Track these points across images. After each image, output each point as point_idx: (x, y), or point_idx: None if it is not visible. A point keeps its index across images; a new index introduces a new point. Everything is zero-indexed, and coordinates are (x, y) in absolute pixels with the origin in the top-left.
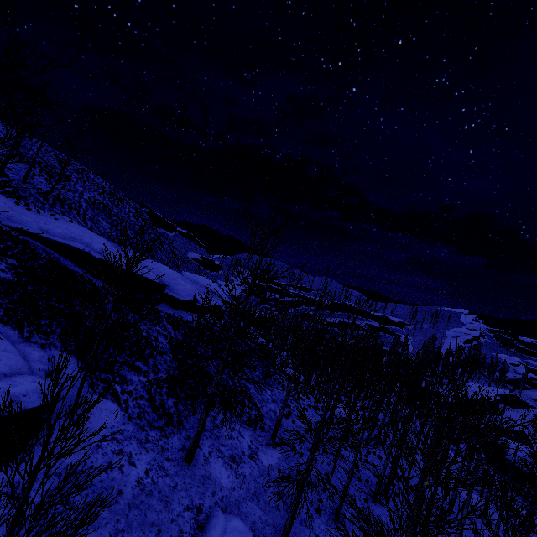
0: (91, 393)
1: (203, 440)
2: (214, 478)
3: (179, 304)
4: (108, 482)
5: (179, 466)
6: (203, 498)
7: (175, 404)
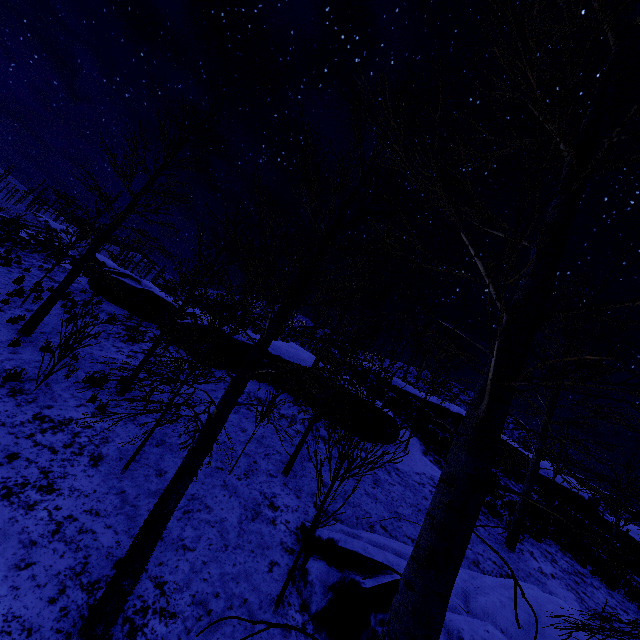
0: (423, 455)
1: (544, 562)
2: (549, 590)
3: (557, 489)
4: (418, 488)
5: (496, 541)
6: (521, 579)
7: (509, 513)
